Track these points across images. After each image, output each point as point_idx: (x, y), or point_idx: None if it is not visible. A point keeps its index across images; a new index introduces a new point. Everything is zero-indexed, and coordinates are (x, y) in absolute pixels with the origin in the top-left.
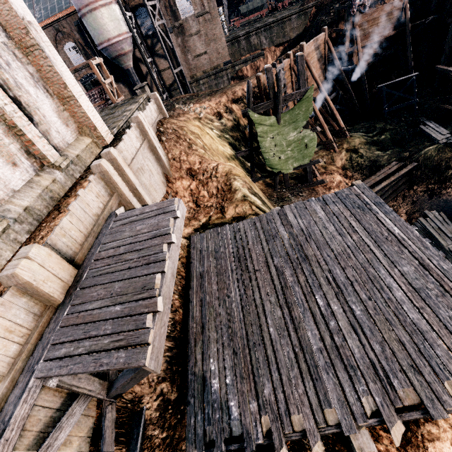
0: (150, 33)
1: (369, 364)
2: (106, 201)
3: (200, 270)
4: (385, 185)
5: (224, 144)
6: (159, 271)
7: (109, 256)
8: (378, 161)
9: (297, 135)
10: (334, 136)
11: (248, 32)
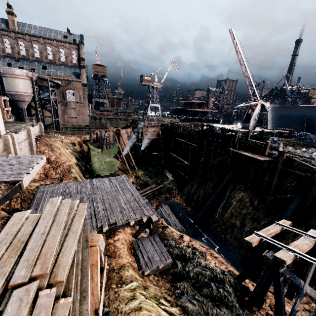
0: (45, 98)
1: (104, 216)
2: (1, 152)
3: (40, 197)
4: (149, 192)
5: (72, 157)
6: (32, 167)
7: (4, 164)
8: (148, 183)
9: (110, 159)
10: (131, 169)
11: (101, 117)
